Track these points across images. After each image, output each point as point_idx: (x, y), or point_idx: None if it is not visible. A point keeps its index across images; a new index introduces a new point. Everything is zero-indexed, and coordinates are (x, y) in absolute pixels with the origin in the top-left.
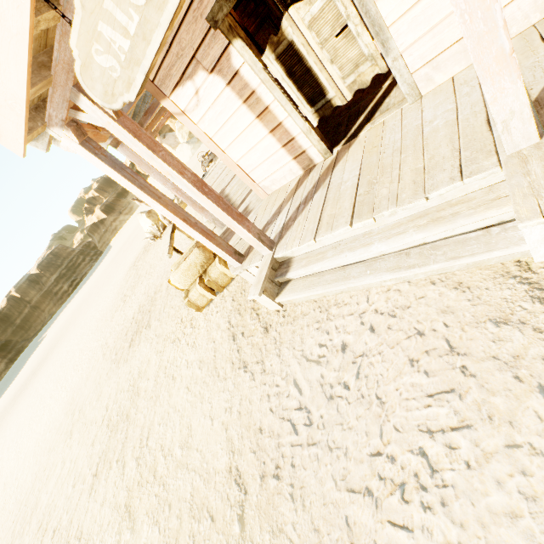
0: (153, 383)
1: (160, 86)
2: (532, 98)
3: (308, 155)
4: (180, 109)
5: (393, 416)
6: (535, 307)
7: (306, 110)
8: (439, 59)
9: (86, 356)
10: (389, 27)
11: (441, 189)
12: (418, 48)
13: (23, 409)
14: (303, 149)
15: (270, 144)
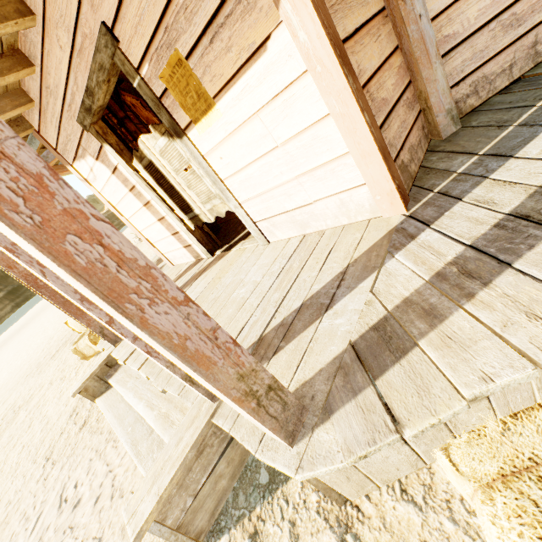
0: (23, 418)
1: (63, 154)
2: (265, 331)
3: (195, 249)
4: (84, 176)
5: None
6: None
7: (182, 214)
8: (274, 220)
9: (39, 341)
10: (224, 180)
11: (170, 390)
12: (253, 205)
13: None
14: (188, 242)
15: (162, 229)
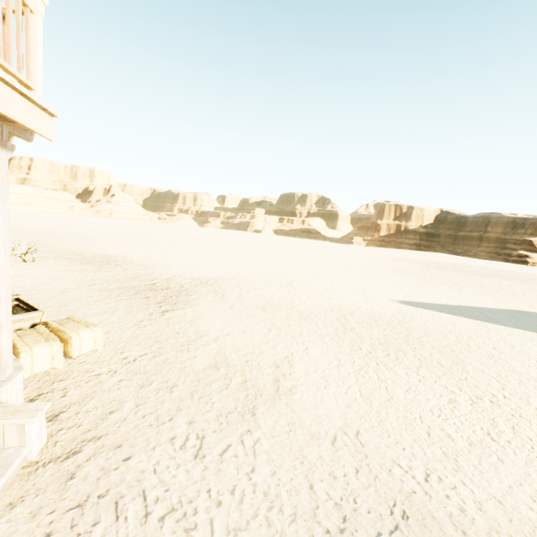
0: None
1: None
2: None
3: None
4: None
5: None
6: (71, 460)
7: None
8: None
9: None
10: None
11: None
12: None
13: None
14: None
15: None
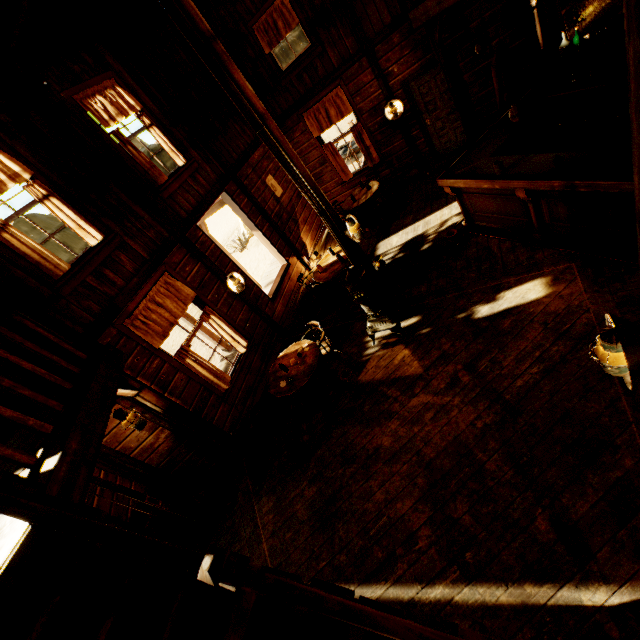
0: None
1: None
2: None
3: None
4: None
5: None
6: None
7: None
8: None
9: None
10: None
11: None
12: None
13: None
14: None
15: None
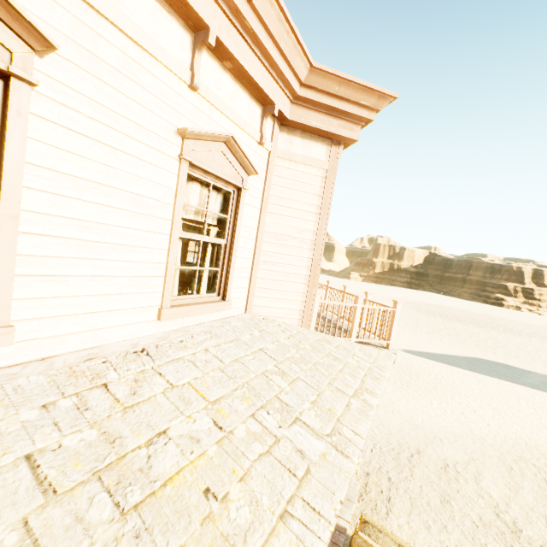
0: None
1: None
2: None
3: None
4: None
5: None
6: None
7: None
8: None
9: None
10: None
11: None
12: None
13: None
14: None
15: None
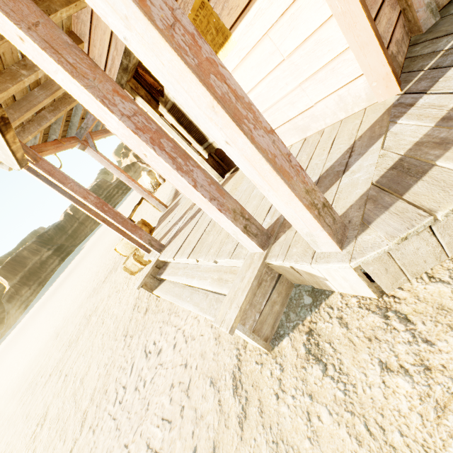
0: (96, 320)
1: None
2: None
3: None
4: None
5: (145, 423)
6: (229, 382)
7: (197, 146)
8: (278, 131)
9: (88, 276)
10: None
11: (221, 259)
12: None
13: (54, 301)
14: None
15: None
